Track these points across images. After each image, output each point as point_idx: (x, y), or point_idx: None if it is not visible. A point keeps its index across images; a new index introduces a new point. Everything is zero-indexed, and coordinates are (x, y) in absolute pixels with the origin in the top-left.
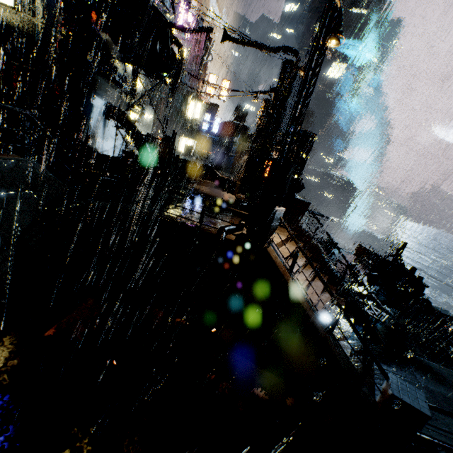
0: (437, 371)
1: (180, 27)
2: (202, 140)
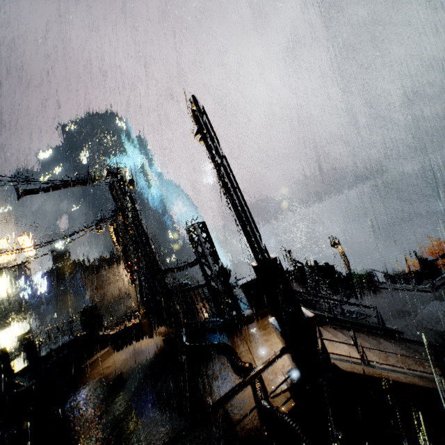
0: (435, 312)
1: None
2: (26, 312)
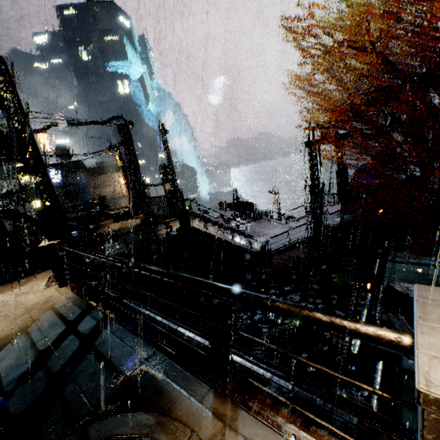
0: (273, 232)
1: None
2: None
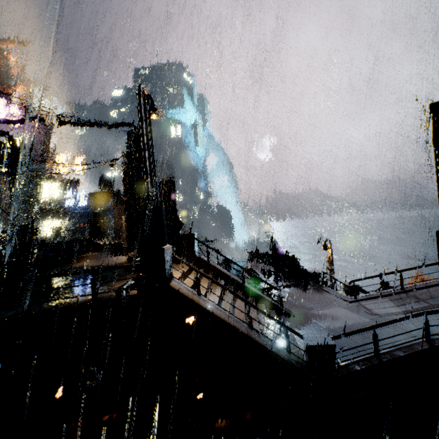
0: (330, 313)
1: (3, 121)
2: (70, 218)
